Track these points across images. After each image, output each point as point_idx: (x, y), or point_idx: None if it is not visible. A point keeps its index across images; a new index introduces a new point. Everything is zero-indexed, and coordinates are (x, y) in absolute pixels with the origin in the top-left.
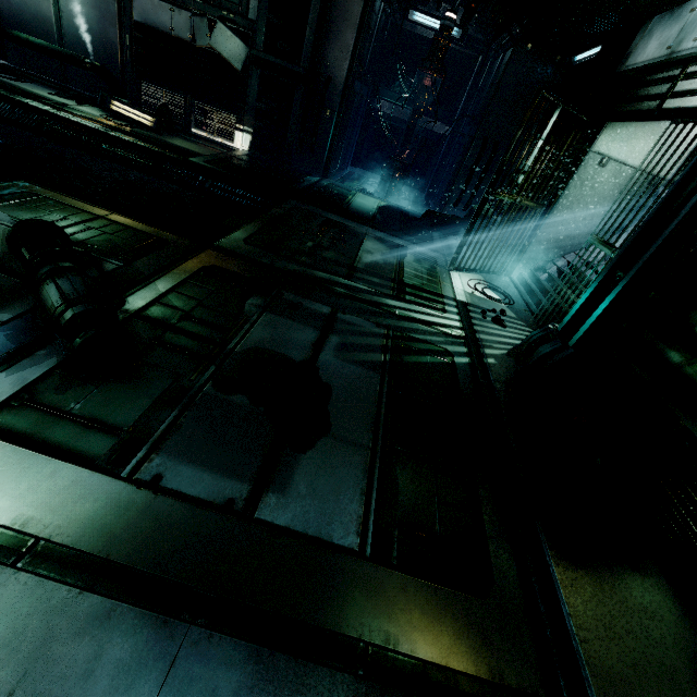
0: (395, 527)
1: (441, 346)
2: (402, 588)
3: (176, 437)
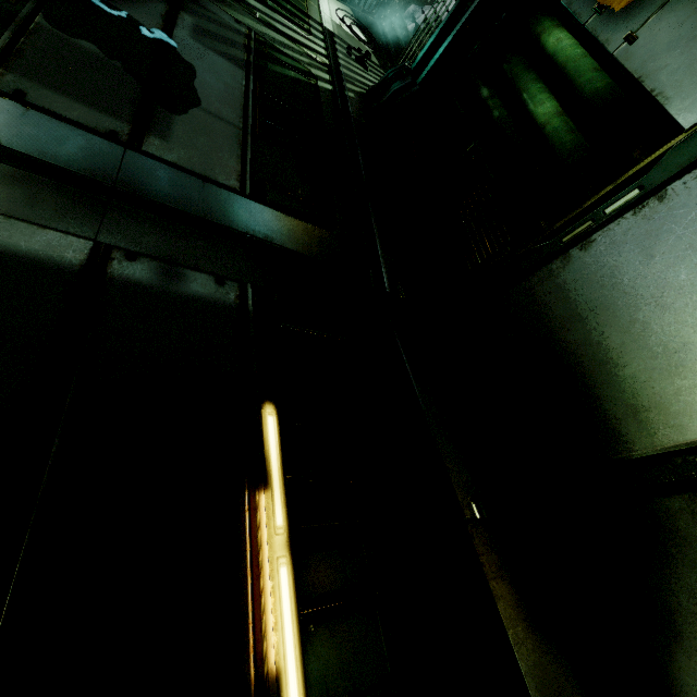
0: (268, 184)
1: (306, 67)
2: (275, 217)
3: (23, 61)
